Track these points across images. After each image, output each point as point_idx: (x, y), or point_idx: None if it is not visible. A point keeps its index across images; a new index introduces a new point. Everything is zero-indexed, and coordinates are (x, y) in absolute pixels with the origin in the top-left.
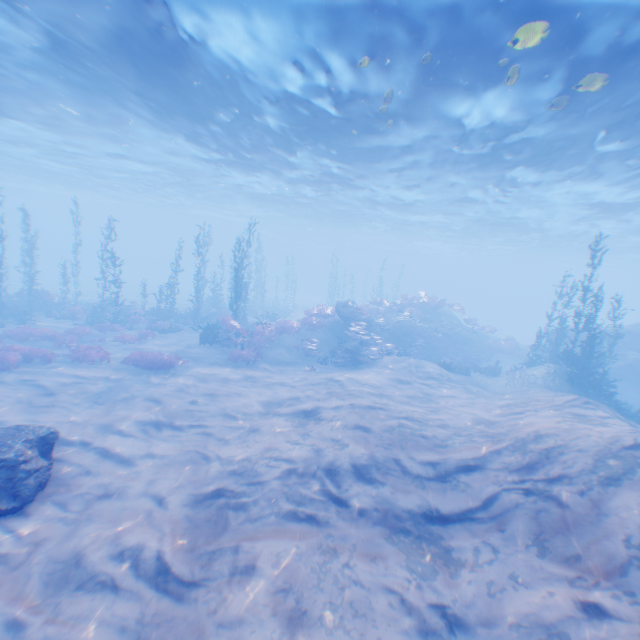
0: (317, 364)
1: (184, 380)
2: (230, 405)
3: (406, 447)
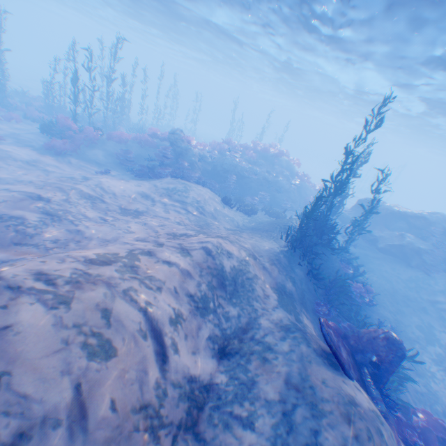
0: (123, 171)
1: None
2: None
3: None
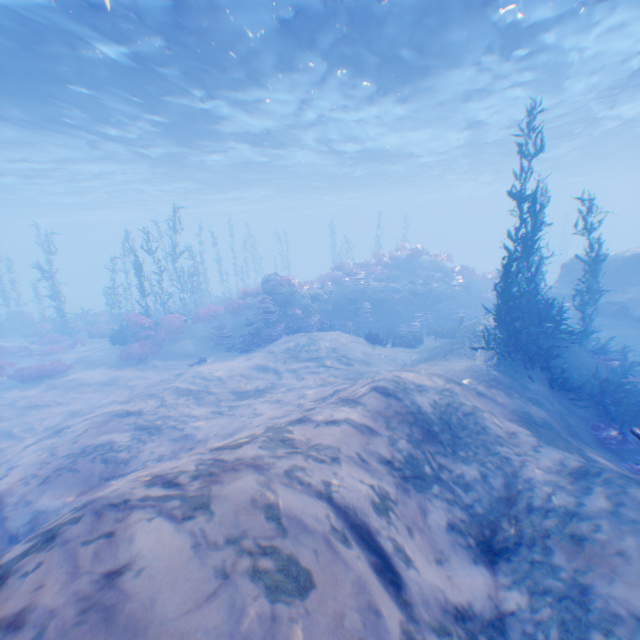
0: (221, 353)
1: (31, 391)
2: (29, 419)
3: (48, 483)
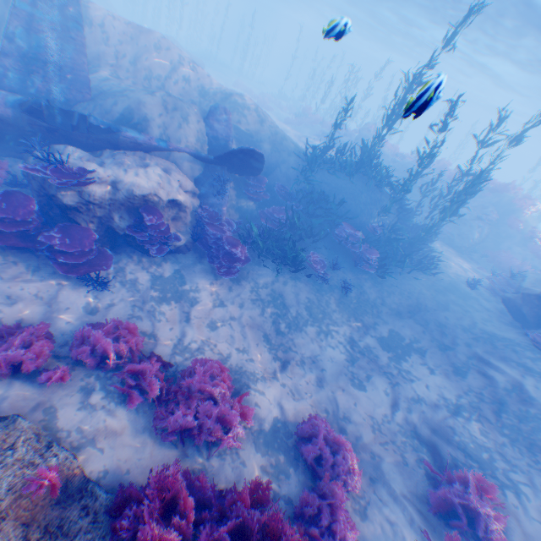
0: None
1: None
2: None
3: None
